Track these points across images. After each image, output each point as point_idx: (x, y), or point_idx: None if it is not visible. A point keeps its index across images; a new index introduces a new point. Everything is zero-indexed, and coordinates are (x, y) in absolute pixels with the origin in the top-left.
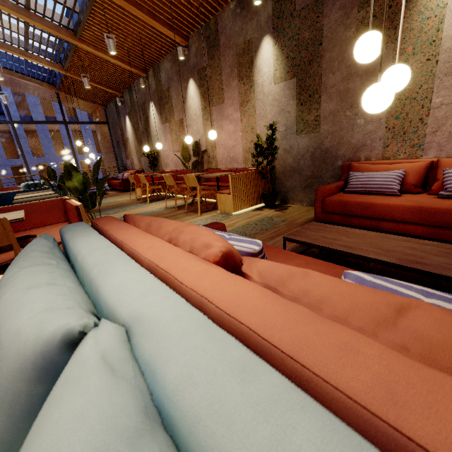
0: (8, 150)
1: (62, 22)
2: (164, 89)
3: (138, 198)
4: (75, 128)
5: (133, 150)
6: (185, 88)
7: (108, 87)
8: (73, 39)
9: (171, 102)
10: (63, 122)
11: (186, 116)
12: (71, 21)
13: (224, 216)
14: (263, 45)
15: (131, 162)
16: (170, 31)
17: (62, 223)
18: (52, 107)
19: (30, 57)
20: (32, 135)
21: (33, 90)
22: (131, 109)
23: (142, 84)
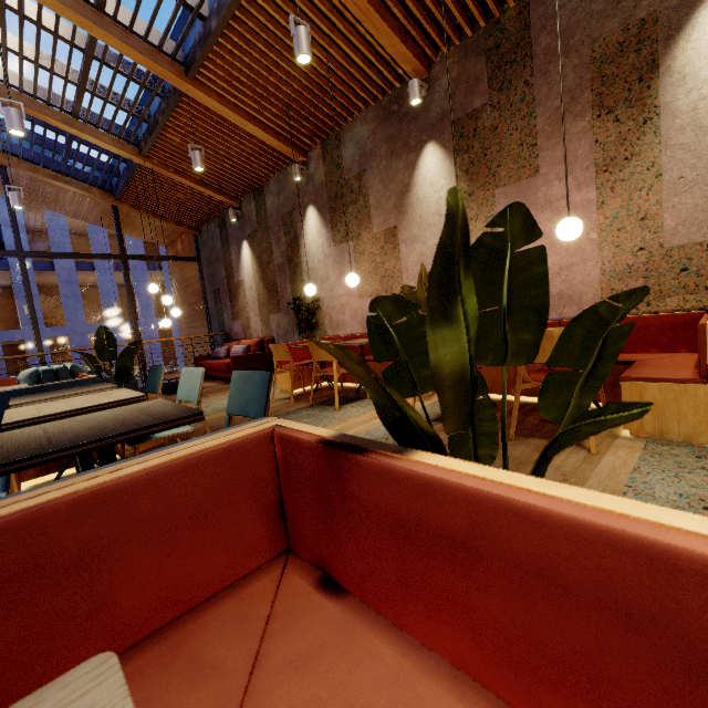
0: (2, 316)
1: (163, 48)
2: (348, 177)
3: (288, 395)
4: (121, 281)
5: (252, 303)
6: (410, 165)
7: (216, 190)
8: (180, 78)
9: (365, 198)
10: (119, 256)
11: (406, 220)
12: (181, 48)
13: (702, 454)
14: (701, 16)
15: (244, 324)
16: (403, 44)
17: (273, 582)
18: (88, 250)
19: (79, 129)
20: (47, 293)
21: (69, 206)
22: (256, 227)
23: (296, 173)
